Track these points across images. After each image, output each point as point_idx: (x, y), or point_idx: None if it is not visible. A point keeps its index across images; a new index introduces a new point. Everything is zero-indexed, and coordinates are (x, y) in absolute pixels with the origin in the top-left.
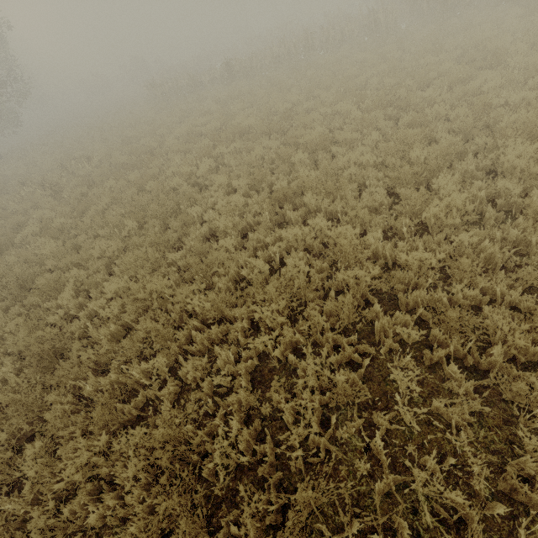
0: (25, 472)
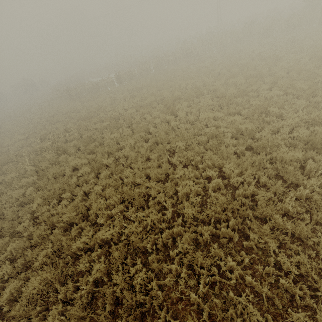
0: None
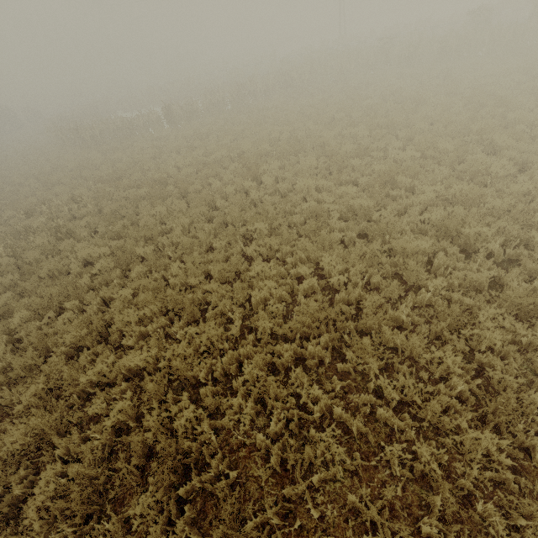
0: (436, 373)
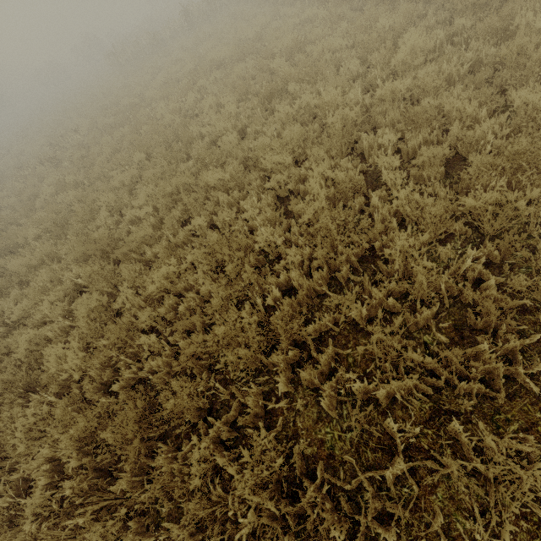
0: (121, 306)
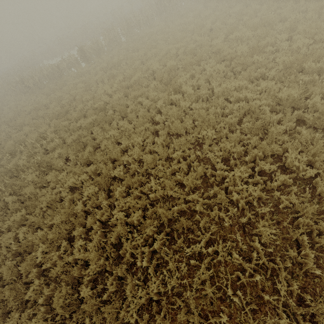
0: None
